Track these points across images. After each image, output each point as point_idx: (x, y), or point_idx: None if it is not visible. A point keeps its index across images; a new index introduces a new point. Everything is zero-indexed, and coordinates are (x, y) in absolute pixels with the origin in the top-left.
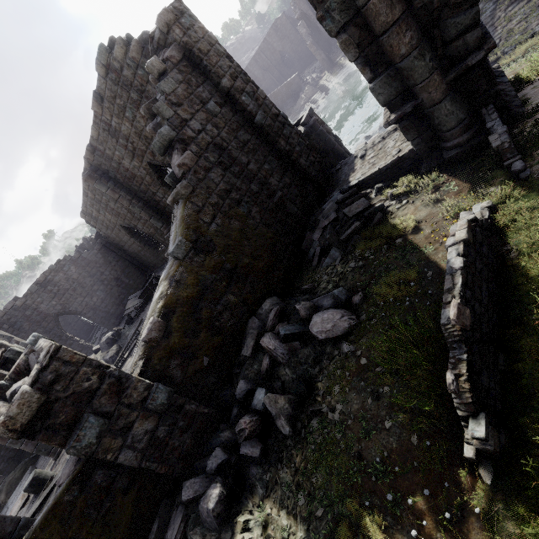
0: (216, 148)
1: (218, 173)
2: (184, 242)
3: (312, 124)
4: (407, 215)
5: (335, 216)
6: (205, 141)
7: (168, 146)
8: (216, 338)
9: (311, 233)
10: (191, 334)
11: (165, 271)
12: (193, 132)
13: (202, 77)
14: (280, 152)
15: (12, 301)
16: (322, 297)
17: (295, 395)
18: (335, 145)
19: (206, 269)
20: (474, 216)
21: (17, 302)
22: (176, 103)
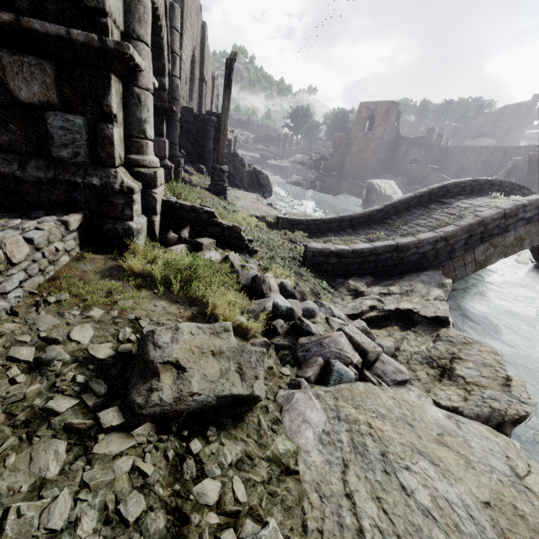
0: None
1: None
2: None
3: (206, 118)
4: None
5: None
6: None
7: None
8: None
9: None
10: None
11: None
12: None
13: None
14: None
15: None
16: None
17: None
18: (206, 148)
19: None
20: None
21: None
22: None
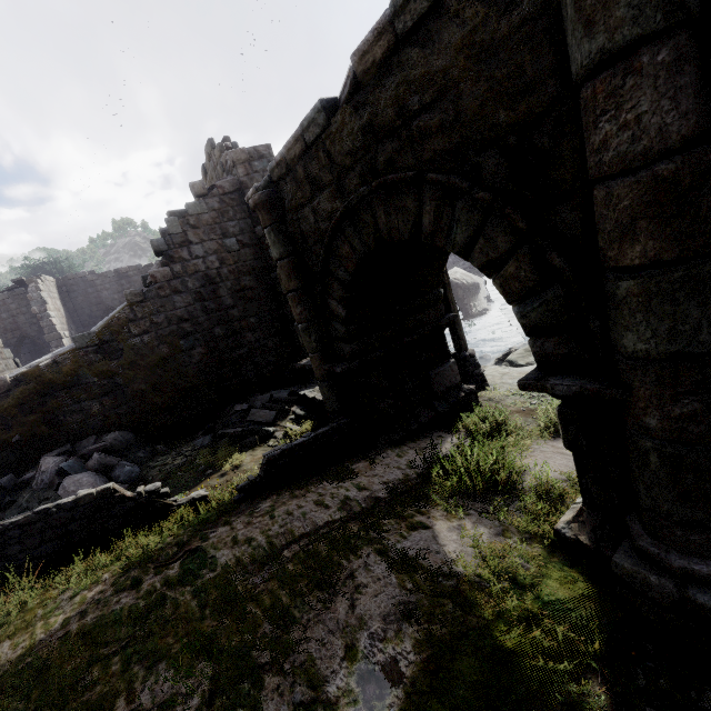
0: (204, 278)
1: (186, 300)
2: (92, 336)
3: None
4: (254, 456)
5: (246, 408)
6: (197, 267)
7: (157, 254)
8: (45, 427)
9: (233, 406)
10: (27, 410)
11: (63, 347)
12: (189, 255)
13: (244, 214)
14: (284, 315)
15: (86, 273)
16: (126, 465)
17: (0, 517)
18: None
19: (93, 369)
20: (138, 491)
21: (89, 276)
22: (193, 224)
